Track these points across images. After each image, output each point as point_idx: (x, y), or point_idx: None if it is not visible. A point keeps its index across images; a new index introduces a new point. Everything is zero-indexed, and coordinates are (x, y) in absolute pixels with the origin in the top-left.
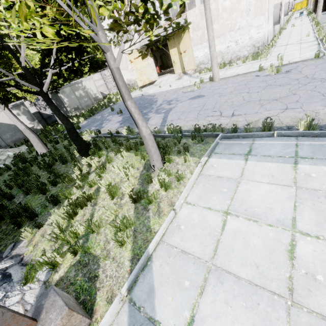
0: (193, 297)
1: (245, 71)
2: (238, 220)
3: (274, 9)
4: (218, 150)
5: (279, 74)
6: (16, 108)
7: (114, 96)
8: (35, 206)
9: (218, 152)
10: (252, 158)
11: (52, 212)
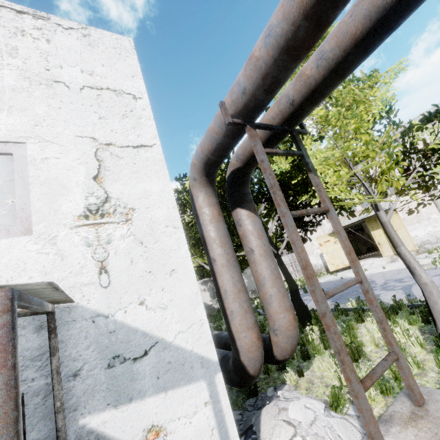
0: None
1: None
2: None
3: None
4: None
5: None
6: (204, 284)
7: (297, 281)
8: None
9: None
10: None
11: (304, 366)
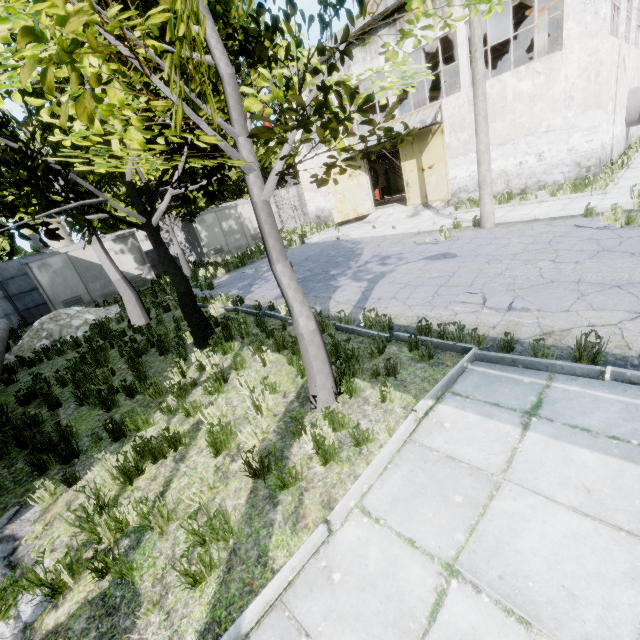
0: None
1: (553, 213)
2: (477, 602)
3: (630, 97)
4: (461, 387)
5: (633, 228)
6: (120, 241)
7: (288, 235)
8: (84, 433)
9: (462, 392)
10: (540, 426)
11: (105, 454)
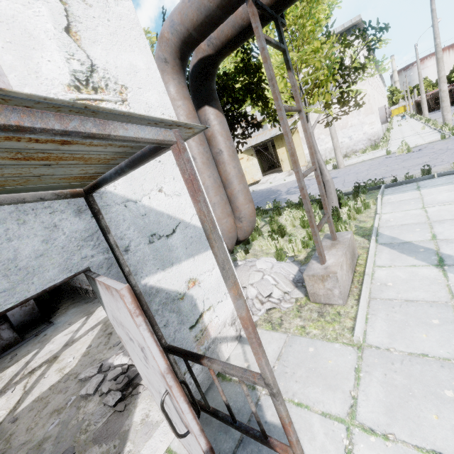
0: (427, 231)
1: (371, 156)
2: (435, 207)
3: (379, 111)
4: (387, 193)
5: (411, 153)
6: None
7: None
8: None
9: (389, 193)
10: (423, 189)
11: (246, 248)
